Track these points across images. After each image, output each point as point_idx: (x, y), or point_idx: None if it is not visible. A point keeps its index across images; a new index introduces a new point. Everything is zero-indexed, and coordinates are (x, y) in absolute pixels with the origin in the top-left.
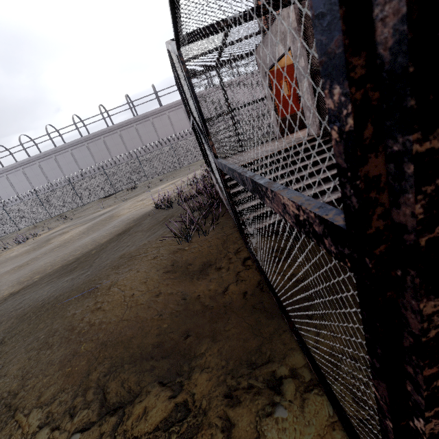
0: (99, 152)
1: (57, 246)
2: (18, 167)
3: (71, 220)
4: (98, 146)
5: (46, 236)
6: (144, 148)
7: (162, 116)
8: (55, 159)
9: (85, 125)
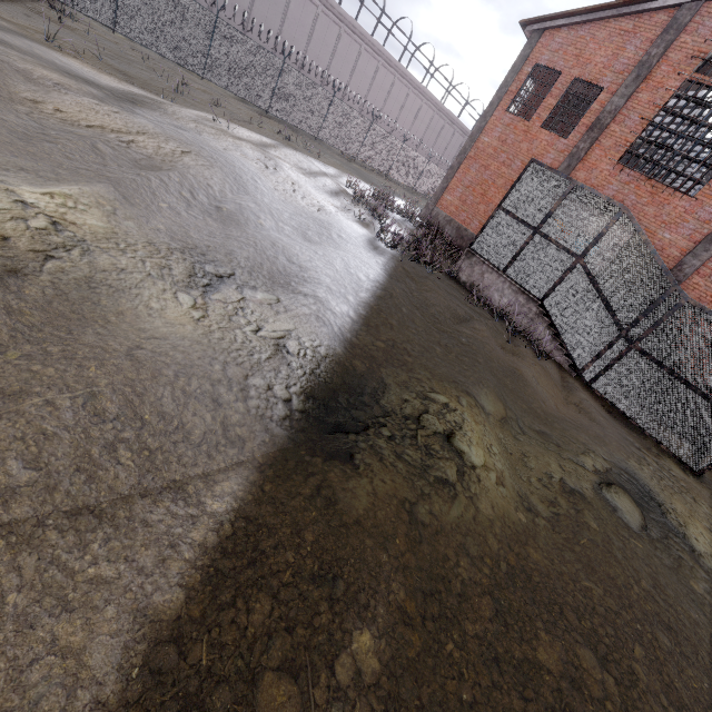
0: None
1: (200, 187)
2: None
3: None
4: None
5: None
6: None
7: None
8: None
9: None
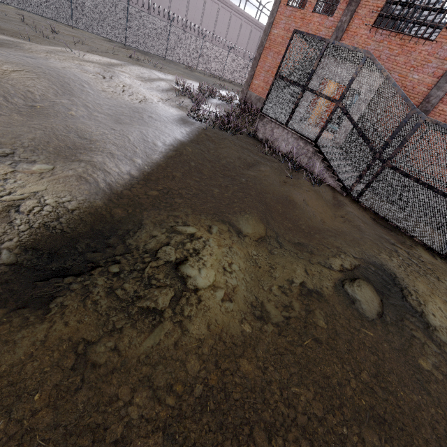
0: None
1: (18, 92)
2: None
3: None
4: None
5: None
6: None
7: None
8: None
9: None
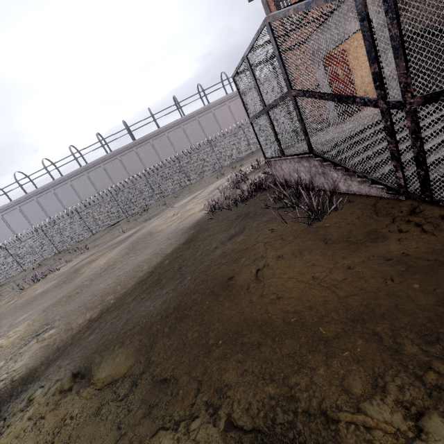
0: (100, 180)
1: (101, 271)
2: (15, 206)
3: (89, 249)
4: (98, 174)
5: (71, 268)
6: (152, 168)
7: (162, 137)
8: (54, 193)
9: (82, 155)
